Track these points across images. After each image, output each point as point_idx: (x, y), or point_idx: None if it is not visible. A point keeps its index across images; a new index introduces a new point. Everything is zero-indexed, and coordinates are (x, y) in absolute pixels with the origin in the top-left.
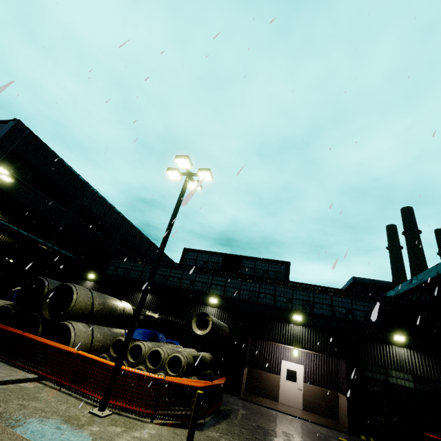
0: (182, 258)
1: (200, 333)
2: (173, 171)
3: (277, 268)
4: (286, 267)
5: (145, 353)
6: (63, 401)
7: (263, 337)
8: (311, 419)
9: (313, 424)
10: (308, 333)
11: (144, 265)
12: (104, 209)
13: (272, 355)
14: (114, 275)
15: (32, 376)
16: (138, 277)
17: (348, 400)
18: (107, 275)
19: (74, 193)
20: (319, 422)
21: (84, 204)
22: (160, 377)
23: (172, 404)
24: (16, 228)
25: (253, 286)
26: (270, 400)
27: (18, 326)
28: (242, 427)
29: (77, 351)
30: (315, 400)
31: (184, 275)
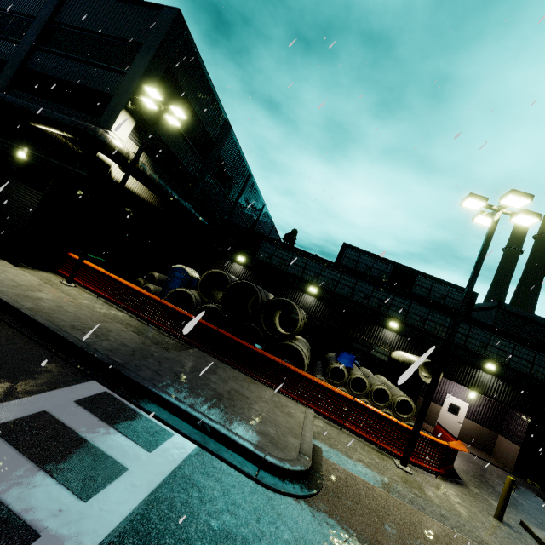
0: (340, 255)
1: (427, 381)
2: (481, 201)
3: (459, 296)
4: (471, 299)
5: (368, 387)
6: (364, 449)
7: (445, 375)
8: (479, 456)
9: (484, 461)
10: (497, 383)
11: (306, 261)
12: (235, 161)
13: (437, 387)
14: (269, 264)
15: (313, 412)
16: (298, 273)
17: (521, 449)
18: (260, 262)
19: (214, 137)
20: (487, 460)
21: (220, 153)
22: (446, 443)
23: (444, 462)
24: (170, 189)
25: (442, 319)
26: (427, 424)
27: (231, 332)
28: (470, 475)
29: (354, 398)
30: (473, 435)
31: (357, 285)
